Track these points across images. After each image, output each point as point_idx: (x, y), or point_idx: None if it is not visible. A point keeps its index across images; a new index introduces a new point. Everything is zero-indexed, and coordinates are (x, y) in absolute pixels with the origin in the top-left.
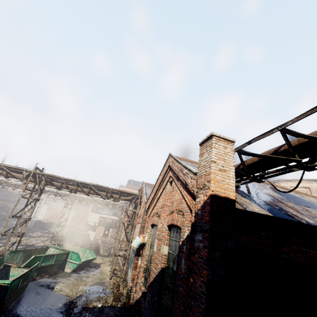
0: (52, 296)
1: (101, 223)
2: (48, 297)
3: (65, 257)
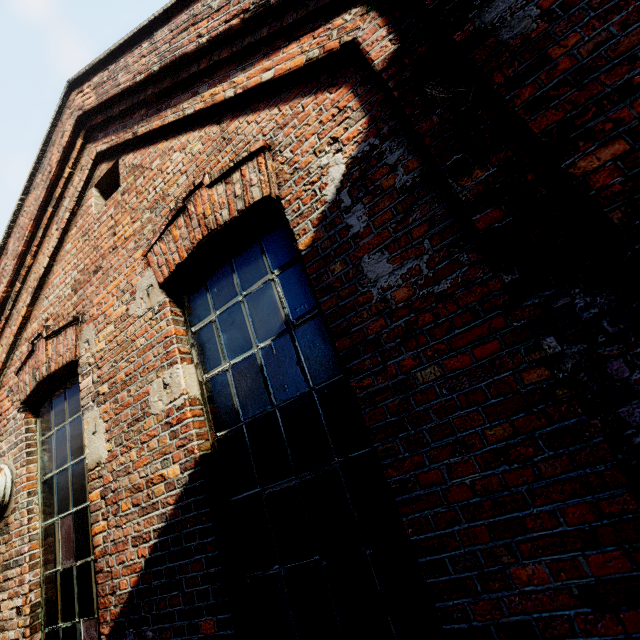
0: None
1: None
2: None
3: None
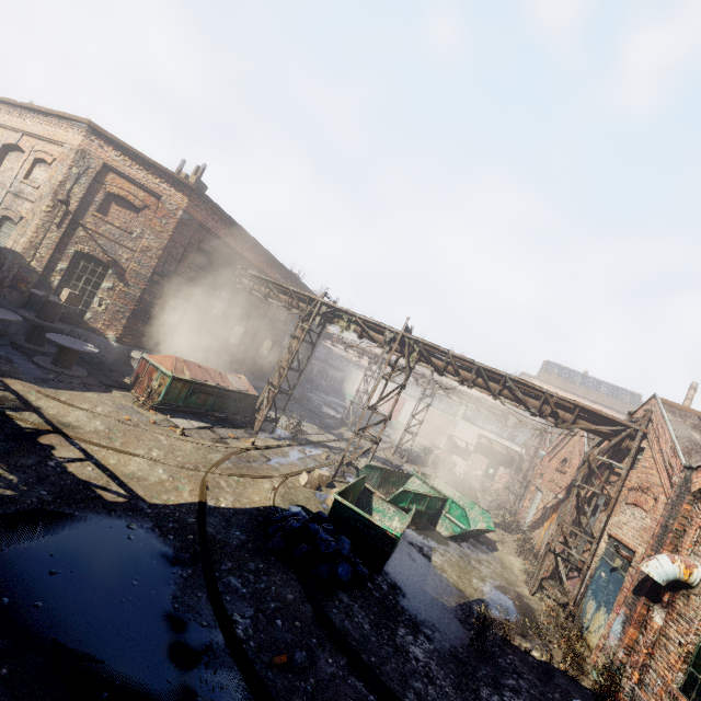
0: (433, 576)
1: (482, 449)
2: (428, 574)
3: (439, 505)
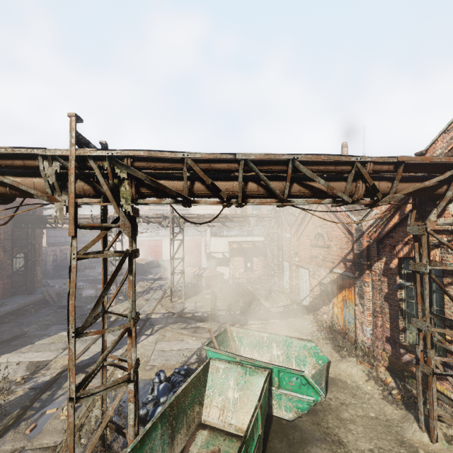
0: None
1: (236, 252)
2: None
3: (267, 387)
